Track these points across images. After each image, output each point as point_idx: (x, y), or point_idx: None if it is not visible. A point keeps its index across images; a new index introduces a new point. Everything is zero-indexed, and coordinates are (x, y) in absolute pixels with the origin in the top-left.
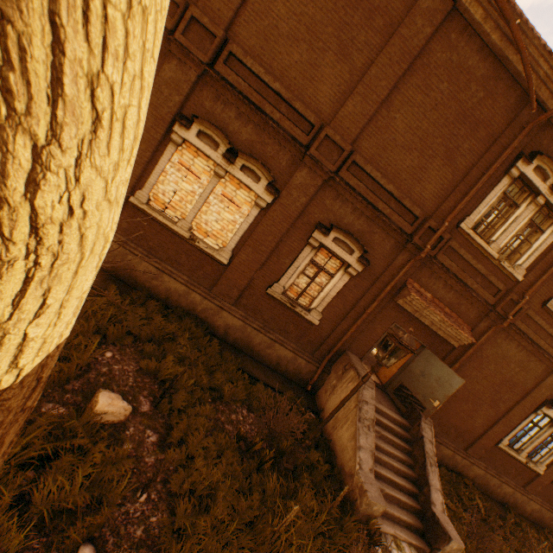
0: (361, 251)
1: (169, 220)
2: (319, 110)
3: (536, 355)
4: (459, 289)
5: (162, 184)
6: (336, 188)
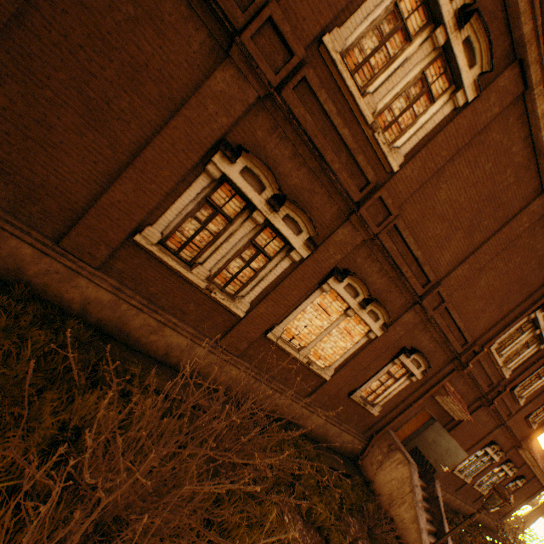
0: (426, 367)
1: (294, 349)
2: (437, 269)
3: (494, 418)
4: (471, 384)
5: (297, 320)
6: (426, 324)
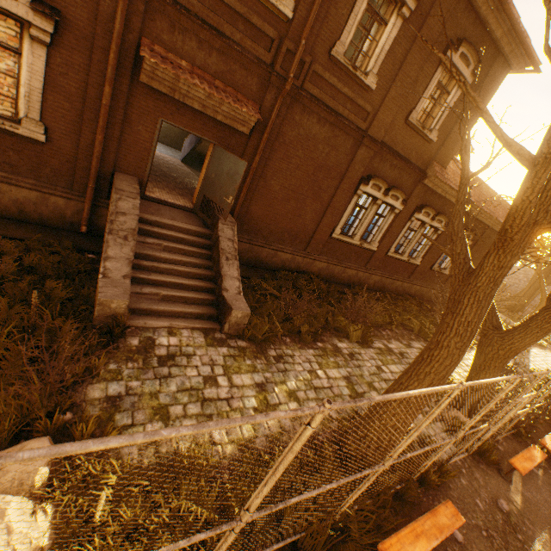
0: None
1: None
2: None
3: (340, 128)
4: (221, 47)
5: None
6: None
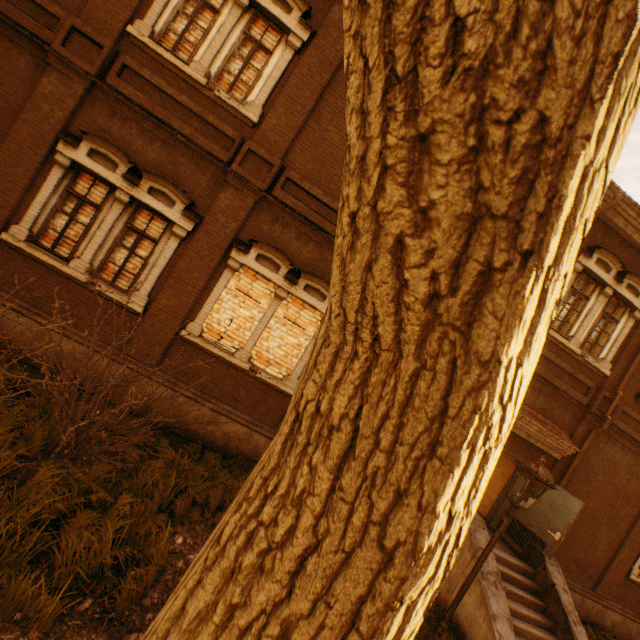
0: None
1: (226, 352)
2: None
3: None
4: (548, 392)
5: (216, 312)
6: None
